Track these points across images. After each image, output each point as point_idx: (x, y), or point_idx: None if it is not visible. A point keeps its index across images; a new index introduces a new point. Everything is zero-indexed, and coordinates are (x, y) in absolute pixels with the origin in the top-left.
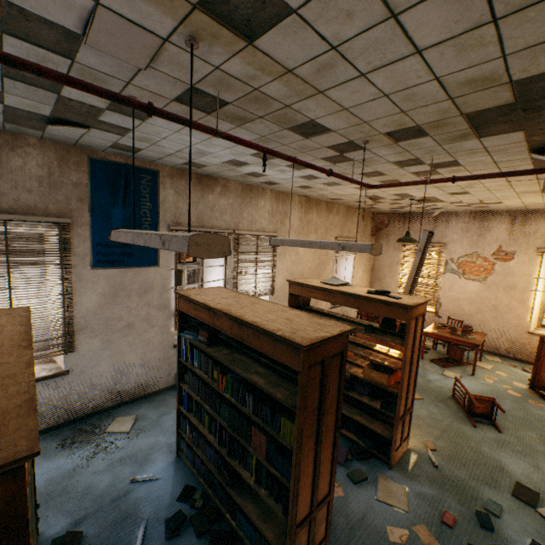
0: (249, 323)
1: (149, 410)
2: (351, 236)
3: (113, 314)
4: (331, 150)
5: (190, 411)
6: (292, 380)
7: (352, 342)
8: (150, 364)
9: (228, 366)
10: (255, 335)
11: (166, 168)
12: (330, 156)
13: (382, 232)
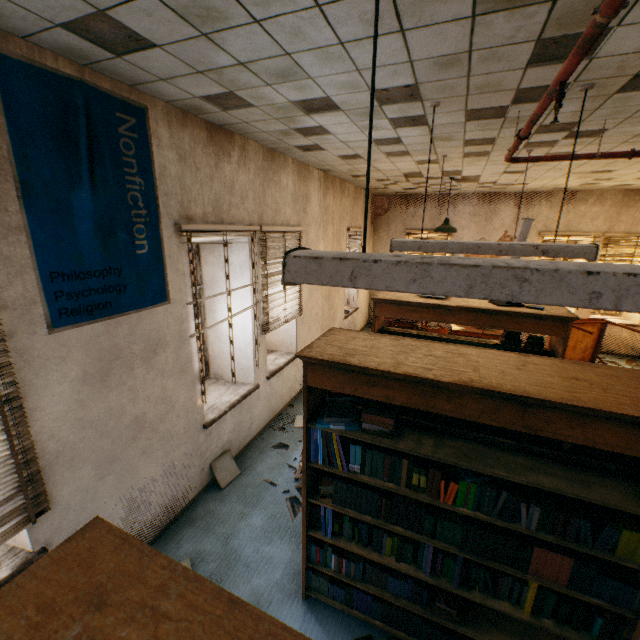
0: (569, 404)
1: (199, 539)
2: (357, 225)
3: (108, 410)
4: (513, 96)
5: (335, 535)
6: (582, 465)
7: None
8: (176, 468)
9: (475, 470)
10: (574, 422)
11: (158, 102)
12: (489, 107)
13: (382, 218)
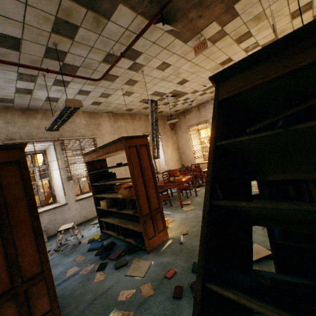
0: None
1: None
2: None
3: None
4: (52, 60)
5: None
6: None
7: (121, 179)
8: None
9: None
10: None
11: None
12: (61, 66)
13: (176, 125)
